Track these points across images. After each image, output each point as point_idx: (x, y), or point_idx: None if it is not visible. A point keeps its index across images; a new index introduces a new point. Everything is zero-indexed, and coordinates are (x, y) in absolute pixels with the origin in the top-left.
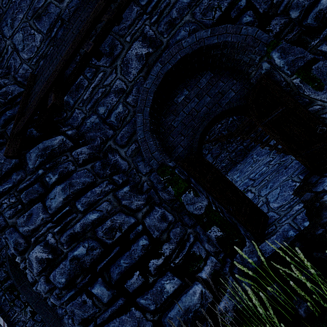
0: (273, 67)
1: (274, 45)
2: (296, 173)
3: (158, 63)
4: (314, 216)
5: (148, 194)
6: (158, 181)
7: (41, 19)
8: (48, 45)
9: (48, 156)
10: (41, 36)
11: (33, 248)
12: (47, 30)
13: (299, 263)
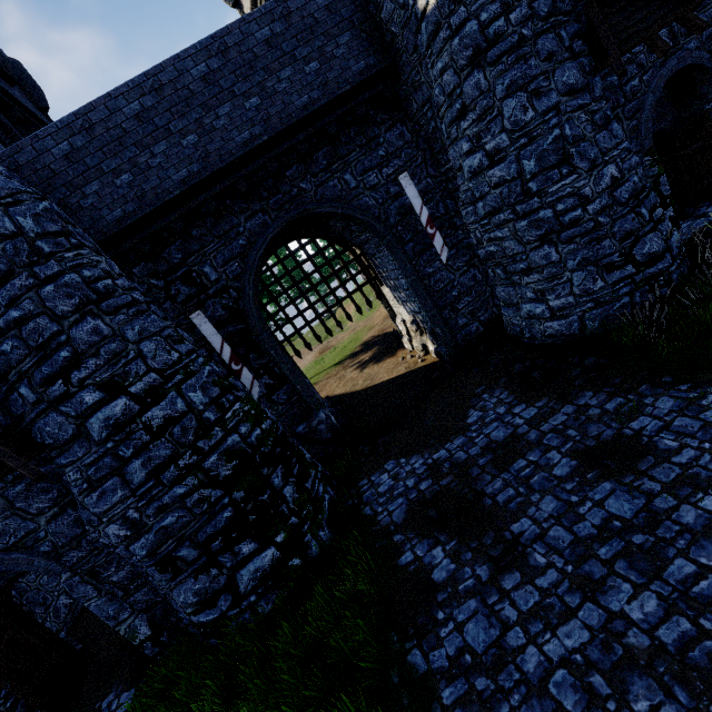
0: None
1: None
2: None
3: (675, 59)
4: (707, 221)
5: None
6: (641, 163)
7: None
8: None
9: (603, 93)
10: None
11: (603, 167)
12: None
13: None
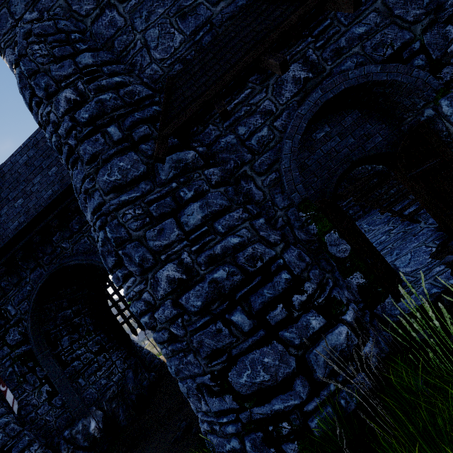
0: (437, 114)
1: (444, 92)
2: (430, 239)
3: (319, 90)
4: None
5: (282, 231)
6: (296, 218)
7: (186, 19)
8: (189, 48)
9: (182, 169)
10: (182, 36)
11: (161, 267)
12: (191, 32)
13: (450, 313)
